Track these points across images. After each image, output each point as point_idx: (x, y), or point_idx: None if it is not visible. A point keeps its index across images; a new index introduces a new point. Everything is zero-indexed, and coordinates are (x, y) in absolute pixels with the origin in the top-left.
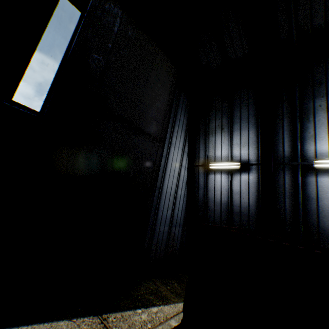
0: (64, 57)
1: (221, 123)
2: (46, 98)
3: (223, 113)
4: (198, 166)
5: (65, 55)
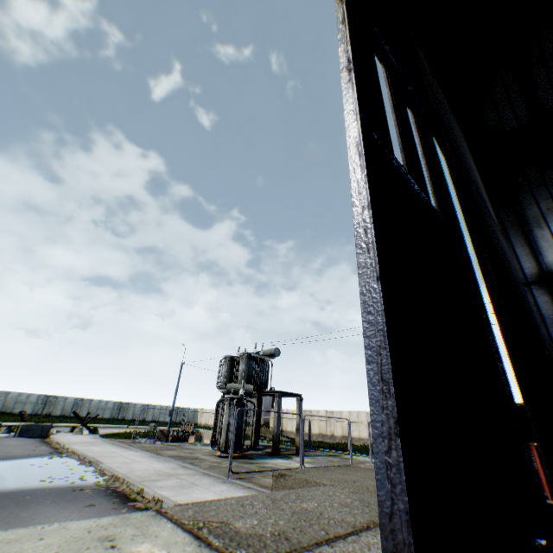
0: (395, 110)
1: (552, 204)
2: (407, 161)
3: (550, 189)
4: (527, 285)
5: (395, 108)
